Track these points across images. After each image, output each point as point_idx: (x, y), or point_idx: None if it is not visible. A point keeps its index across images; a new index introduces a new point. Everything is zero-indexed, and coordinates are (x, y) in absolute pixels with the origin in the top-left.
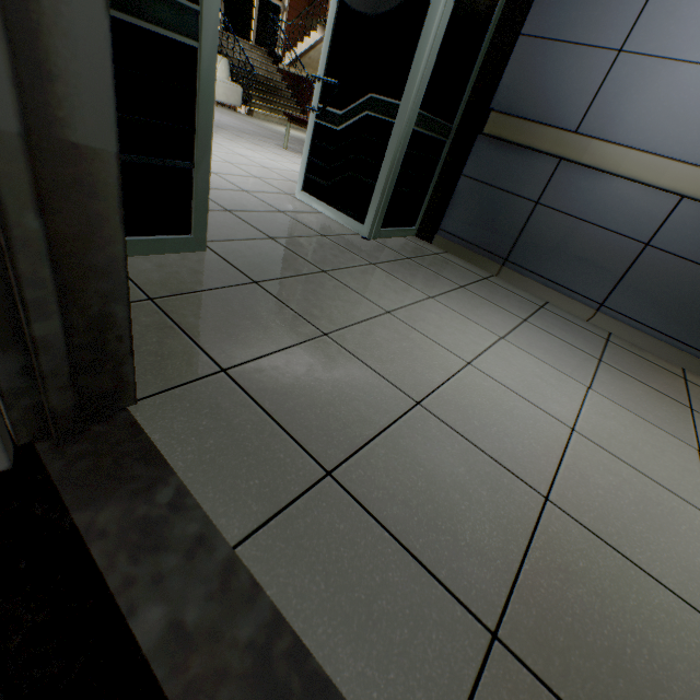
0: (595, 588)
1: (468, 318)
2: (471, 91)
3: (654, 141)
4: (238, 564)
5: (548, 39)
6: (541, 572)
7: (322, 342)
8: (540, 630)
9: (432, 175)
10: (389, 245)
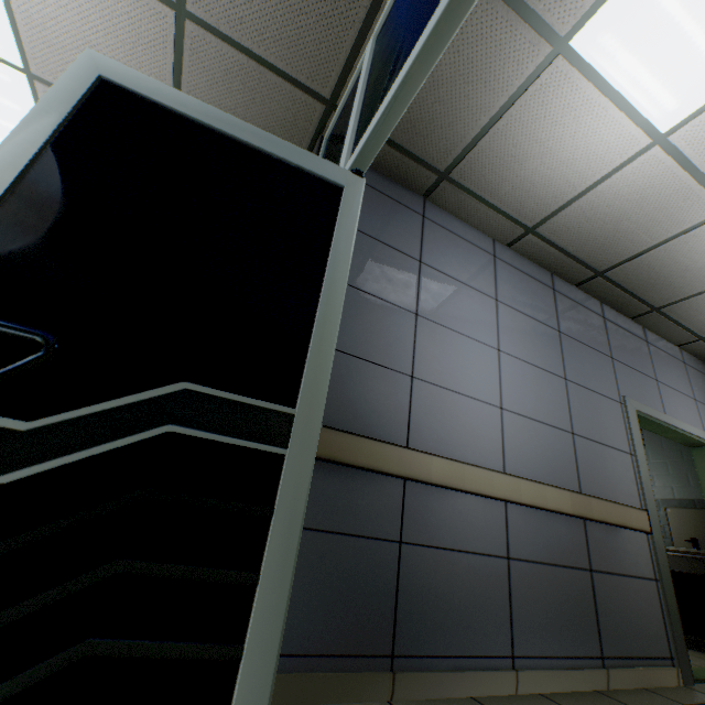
0: None
1: None
2: None
3: (467, 454)
4: None
5: (348, 353)
6: None
7: None
8: None
9: None
10: None
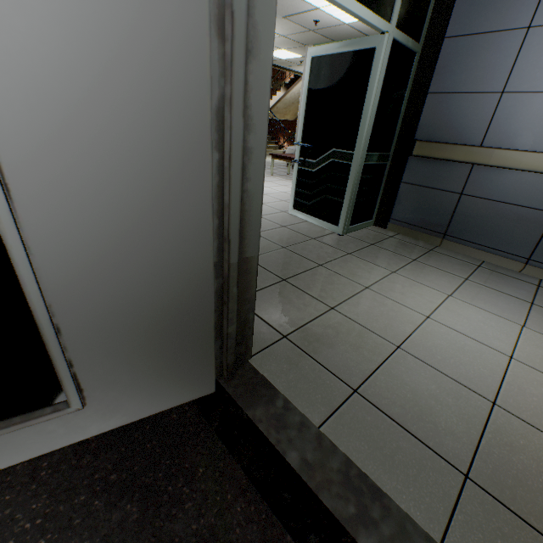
0: (532, 456)
1: (422, 284)
2: (399, 130)
3: (542, 144)
4: (323, 435)
5: (448, 93)
6: (493, 445)
7: (331, 314)
8: (495, 476)
9: (380, 185)
10: (357, 236)
